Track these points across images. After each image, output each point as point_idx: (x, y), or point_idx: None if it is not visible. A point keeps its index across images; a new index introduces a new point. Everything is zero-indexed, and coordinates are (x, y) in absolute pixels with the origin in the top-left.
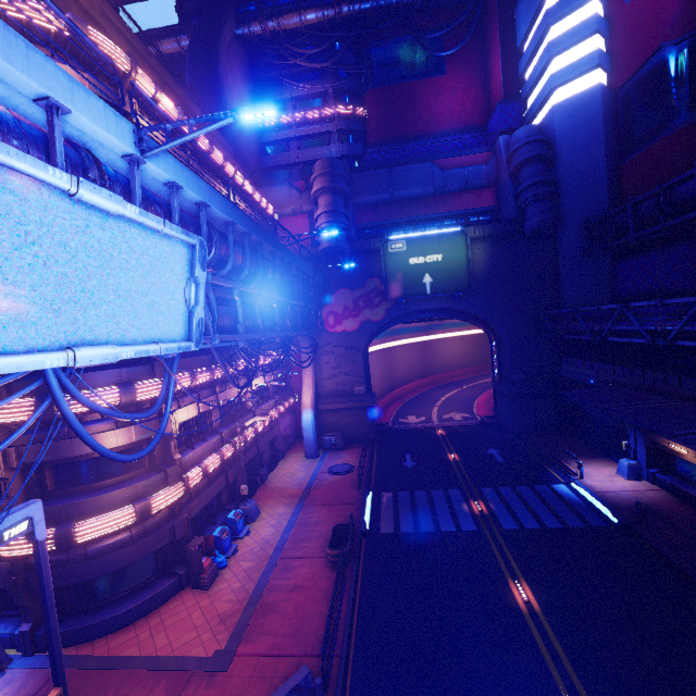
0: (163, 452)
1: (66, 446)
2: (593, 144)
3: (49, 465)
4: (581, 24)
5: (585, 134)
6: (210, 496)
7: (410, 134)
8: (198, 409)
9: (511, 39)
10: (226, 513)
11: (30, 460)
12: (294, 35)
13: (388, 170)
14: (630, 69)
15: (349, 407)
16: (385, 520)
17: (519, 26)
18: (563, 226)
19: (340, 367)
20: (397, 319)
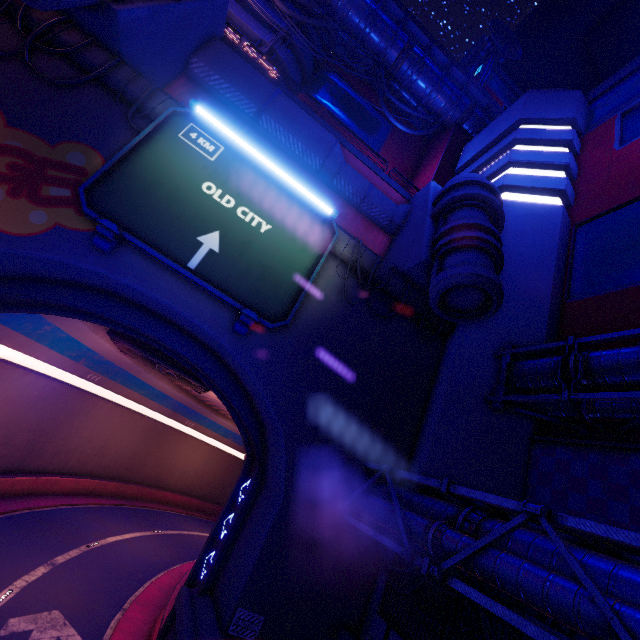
0: None
1: None
2: (540, 258)
3: None
4: (552, 152)
5: (532, 243)
6: None
7: None
8: None
9: (452, 163)
10: None
11: None
12: None
13: (278, 88)
14: (615, 200)
15: None
16: None
17: (466, 153)
18: (466, 337)
19: None
20: (85, 293)
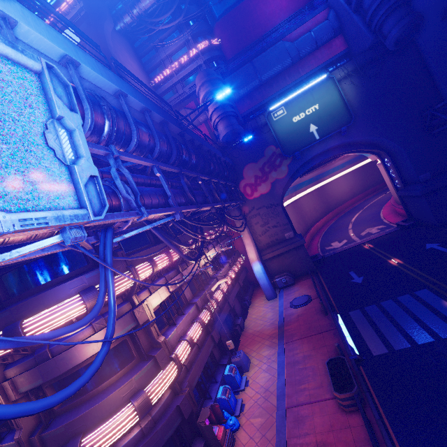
0: (148, 339)
1: (51, 366)
2: None
3: (49, 385)
4: None
5: None
6: (204, 360)
7: (255, 39)
8: (168, 290)
9: None
10: (222, 369)
11: (25, 388)
12: (153, 14)
13: (250, 63)
14: None
15: (286, 250)
16: (370, 340)
17: None
18: (421, 29)
19: (268, 222)
20: (298, 171)
